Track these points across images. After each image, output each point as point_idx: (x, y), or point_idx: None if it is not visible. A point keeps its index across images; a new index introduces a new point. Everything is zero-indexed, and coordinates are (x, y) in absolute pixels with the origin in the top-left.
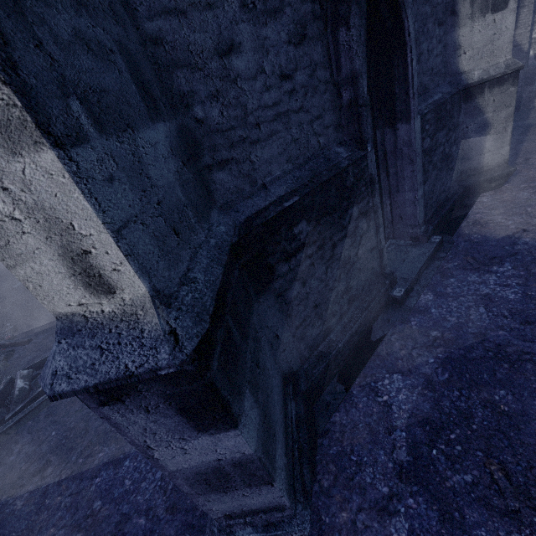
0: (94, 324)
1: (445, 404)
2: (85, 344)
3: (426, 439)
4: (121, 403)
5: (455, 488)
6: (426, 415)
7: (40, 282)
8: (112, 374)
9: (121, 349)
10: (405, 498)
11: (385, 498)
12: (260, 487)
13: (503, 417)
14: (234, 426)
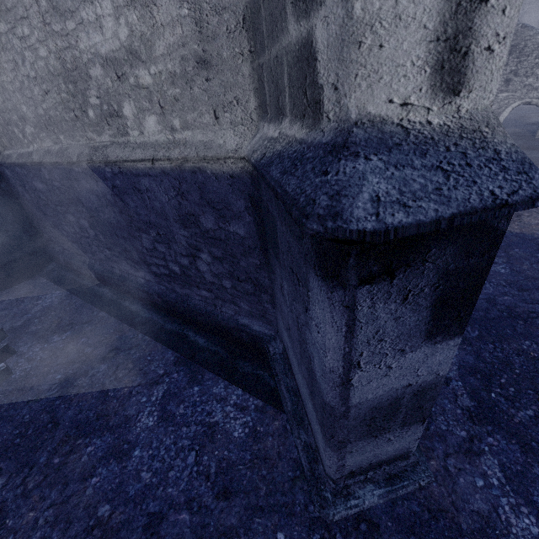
0: (419, 138)
1: (486, 355)
2: (413, 163)
3: (482, 385)
4: (389, 281)
5: (523, 423)
6: (473, 366)
7: (385, 38)
8: (475, 202)
9: (476, 172)
10: (485, 438)
11: (466, 441)
12: (410, 427)
13: (536, 361)
14: (463, 331)
